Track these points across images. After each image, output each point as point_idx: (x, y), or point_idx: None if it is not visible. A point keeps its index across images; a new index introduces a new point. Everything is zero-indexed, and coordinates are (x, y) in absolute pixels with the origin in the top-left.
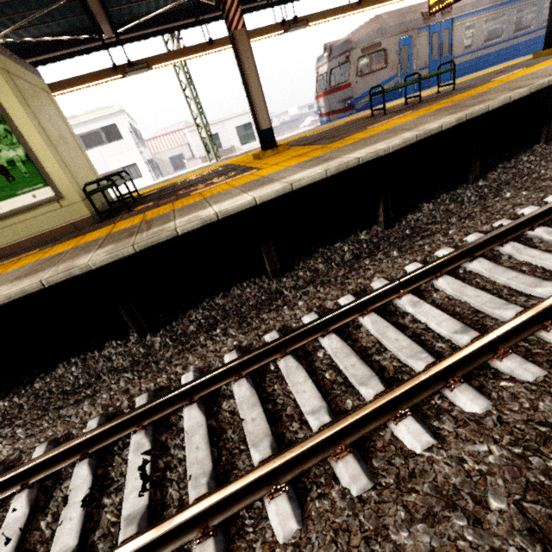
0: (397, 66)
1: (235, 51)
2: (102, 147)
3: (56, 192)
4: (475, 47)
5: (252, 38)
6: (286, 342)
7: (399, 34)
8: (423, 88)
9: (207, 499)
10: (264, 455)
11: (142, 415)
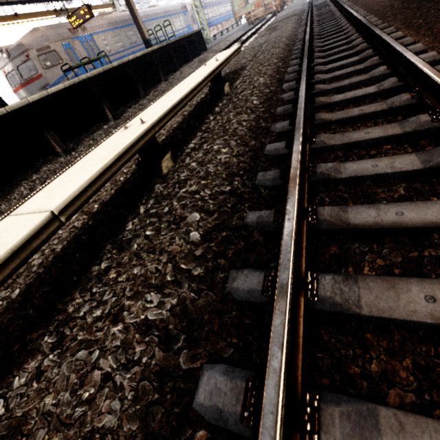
0: (70, 62)
1: None
2: None
3: None
4: (114, 51)
5: None
6: None
7: (60, 41)
8: None
9: None
10: None
11: None
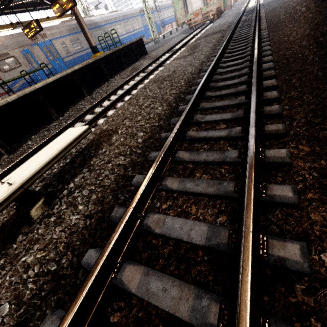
0: (28, 65)
1: None
2: None
3: None
4: (72, 52)
5: None
6: None
7: (19, 48)
8: (54, 74)
9: None
10: None
11: None
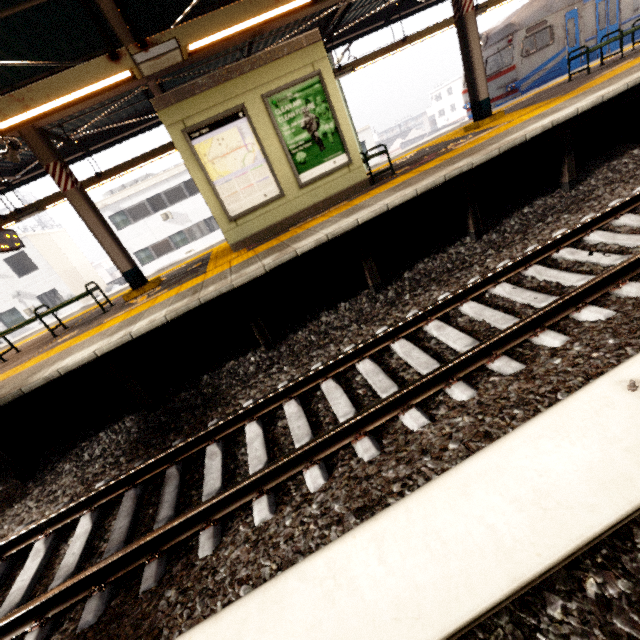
0: (563, 41)
1: (459, 33)
2: None
3: (349, 158)
4: None
5: (438, 31)
6: None
7: (565, 9)
8: (591, 60)
9: None
10: None
11: (556, 243)
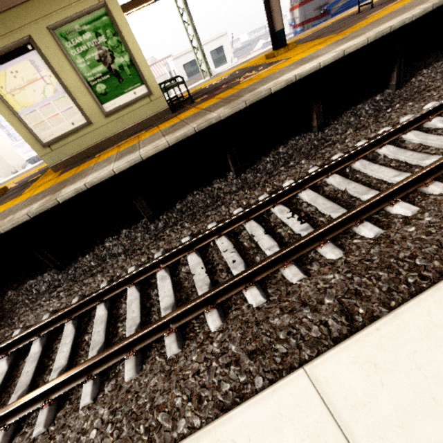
0: None
1: None
2: None
3: (148, 89)
4: None
5: None
6: (356, 153)
7: None
8: None
9: (359, 206)
10: (376, 194)
11: (275, 198)
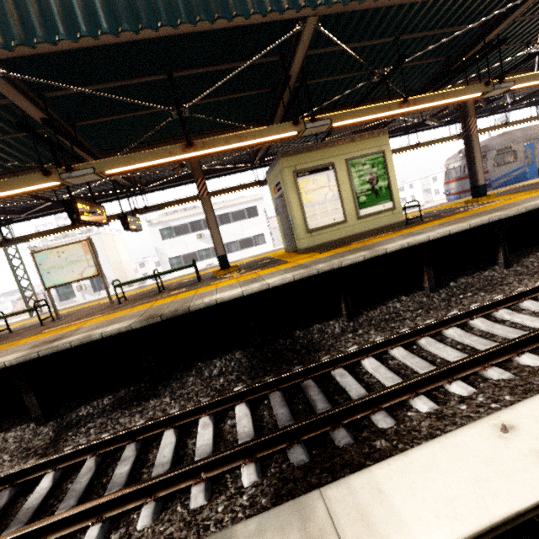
0: (524, 161)
1: (465, 144)
2: (243, 221)
3: (394, 205)
4: None
5: (440, 142)
6: None
7: (524, 142)
8: None
9: None
10: None
11: None
